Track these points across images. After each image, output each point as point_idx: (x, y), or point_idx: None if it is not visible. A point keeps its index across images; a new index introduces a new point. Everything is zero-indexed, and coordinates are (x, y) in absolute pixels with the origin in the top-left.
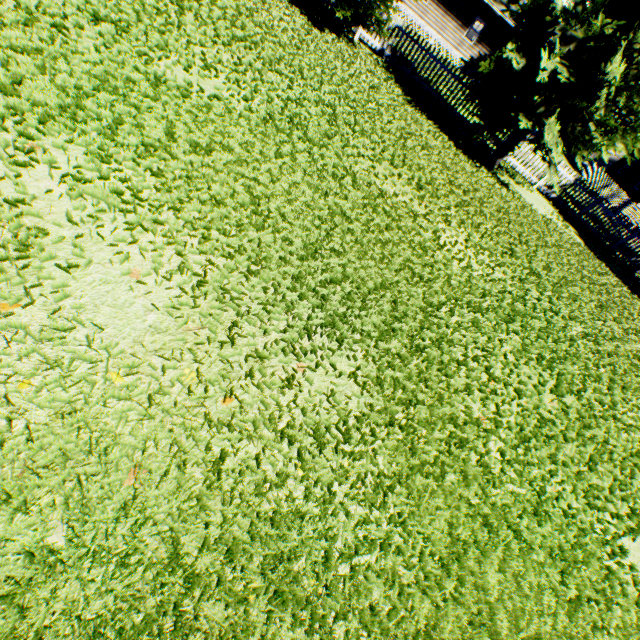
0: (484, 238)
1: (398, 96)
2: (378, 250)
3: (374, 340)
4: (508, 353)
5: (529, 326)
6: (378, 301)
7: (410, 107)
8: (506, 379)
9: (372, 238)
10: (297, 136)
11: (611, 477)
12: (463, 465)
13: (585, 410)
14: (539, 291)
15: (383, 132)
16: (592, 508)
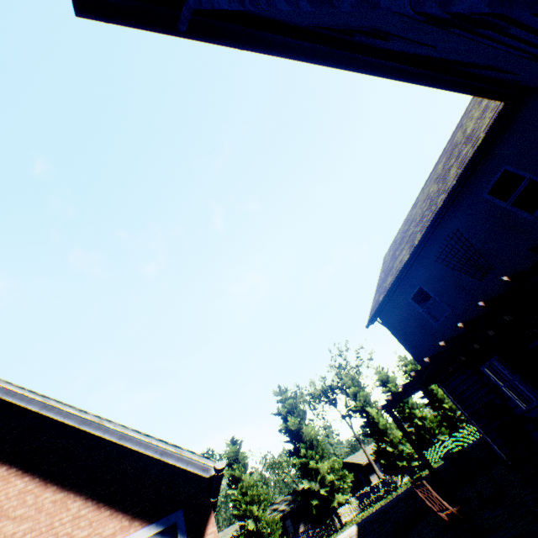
0: None
1: None
2: None
3: None
4: None
5: None
6: None
7: None
8: None
9: None
10: None
11: None
12: None
13: None
14: None
15: None
16: None
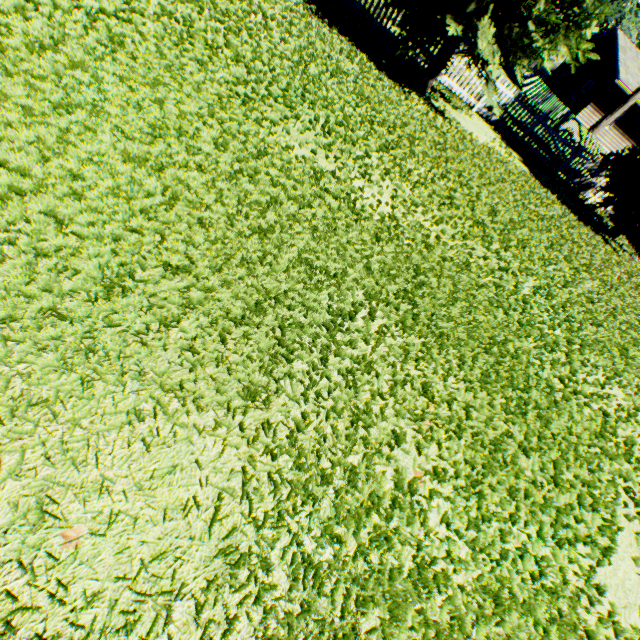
0: (417, 189)
1: (299, 4)
2: (255, 245)
3: (242, 410)
4: (451, 350)
5: (475, 301)
6: (249, 338)
7: (316, 19)
8: (450, 395)
9: (246, 226)
10: (112, 72)
11: (579, 484)
12: (390, 584)
13: (545, 396)
14: (485, 246)
15: (273, 56)
16: (563, 546)
